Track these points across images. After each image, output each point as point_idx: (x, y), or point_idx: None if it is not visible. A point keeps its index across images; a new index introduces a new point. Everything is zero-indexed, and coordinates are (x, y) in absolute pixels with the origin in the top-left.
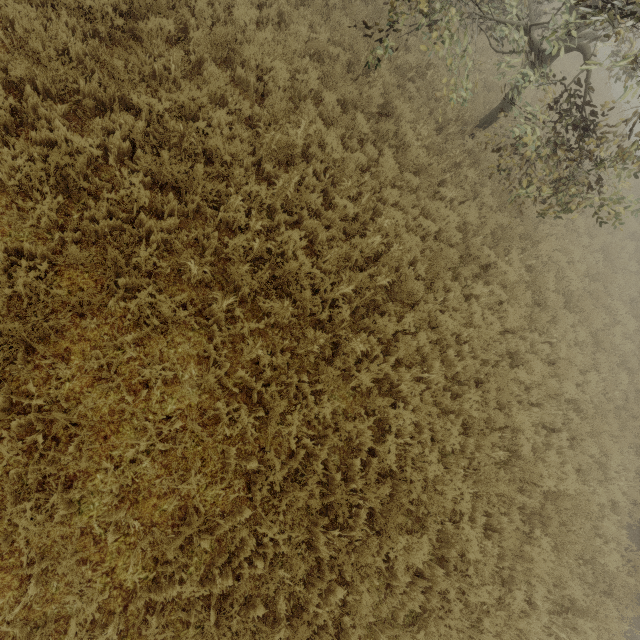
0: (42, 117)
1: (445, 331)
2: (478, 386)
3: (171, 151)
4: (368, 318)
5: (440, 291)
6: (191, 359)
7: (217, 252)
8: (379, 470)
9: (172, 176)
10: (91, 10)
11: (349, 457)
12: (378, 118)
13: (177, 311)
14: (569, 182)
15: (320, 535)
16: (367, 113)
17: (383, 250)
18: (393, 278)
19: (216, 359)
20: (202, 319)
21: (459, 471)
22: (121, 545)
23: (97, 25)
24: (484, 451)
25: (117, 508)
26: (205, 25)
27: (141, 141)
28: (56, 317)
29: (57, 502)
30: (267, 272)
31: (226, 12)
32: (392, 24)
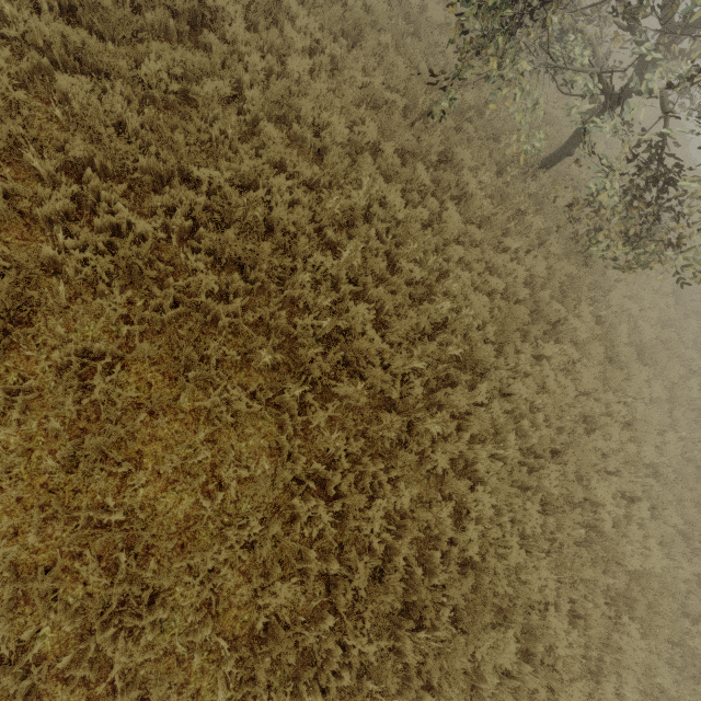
0: (103, 200)
1: (518, 399)
2: (554, 457)
3: (233, 225)
4: (438, 390)
5: (511, 355)
6: (263, 451)
7: (282, 330)
8: (458, 559)
9: (235, 252)
10: (146, 77)
11: (427, 547)
12: (436, 164)
13: (250, 404)
14: (647, 236)
15: (406, 639)
16: (425, 160)
17: (453, 317)
18: (465, 348)
19: (289, 450)
20: (274, 409)
21: (541, 555)
22: (204, 663)
23: (150, 91)
24: (565, 530)
25: (198, 623)
26: (261, 82)
27: (204, 218)
28: (132, 423)
29: (145, 627)
30: (338, 353)
31: (279, 63)
32: (458, 74)
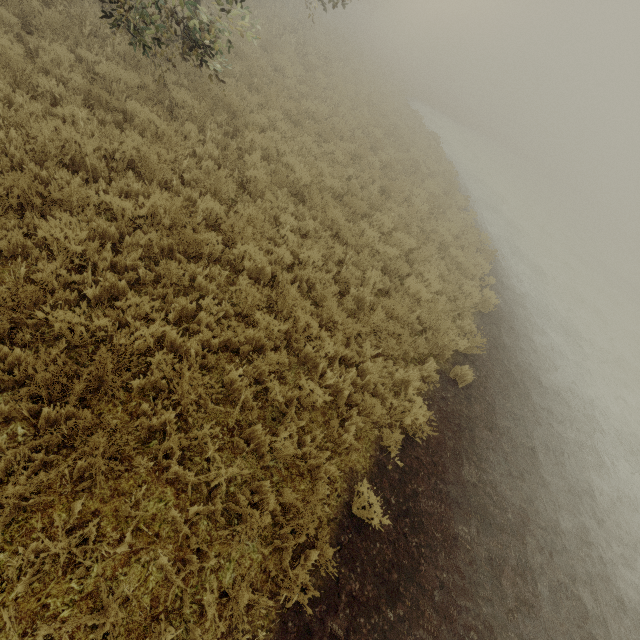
0: None
1: None
2: None
3: None
4: None
5: None
6: None
7: None
8: None
9: None
10: None
11: None
12: None
13: None
14: None
15: None
16: None
17: None
18: None
19: None
20: None
21: None
22: None
23: None
24: None
25: None
26: None
27: None
28: None
29: None
30: None
31: None
32: None
